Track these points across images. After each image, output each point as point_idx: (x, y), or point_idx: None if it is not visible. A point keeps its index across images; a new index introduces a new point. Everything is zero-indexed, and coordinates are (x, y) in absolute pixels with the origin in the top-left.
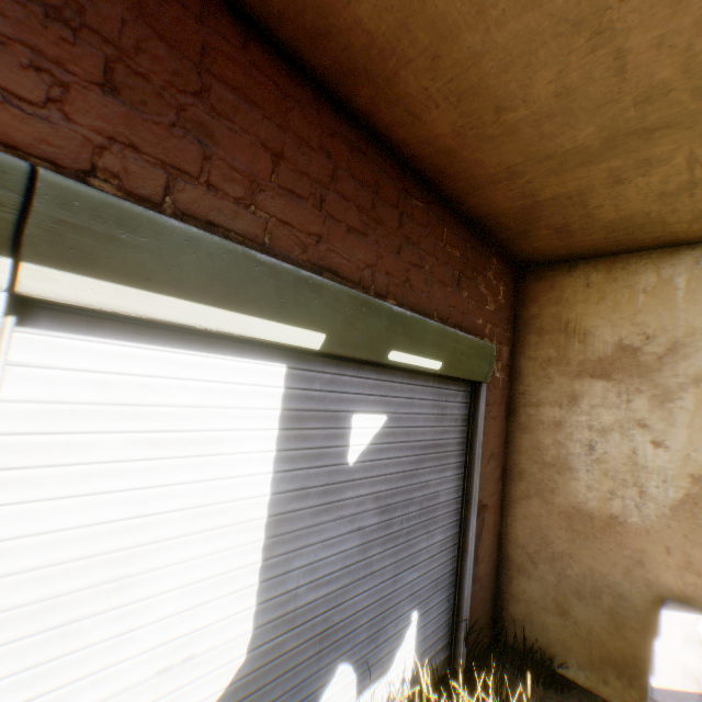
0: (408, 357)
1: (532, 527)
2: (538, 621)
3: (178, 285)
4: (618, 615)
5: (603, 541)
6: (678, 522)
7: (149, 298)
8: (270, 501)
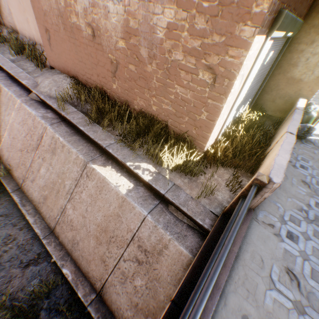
0: (289, 34)
1: (275, 82)
2: (265, 104)
3: (282, 29)
4: (286, 101)
5: (293, 85)
6: (315, 80)
7: (277, 33)
8: (256, 73)
